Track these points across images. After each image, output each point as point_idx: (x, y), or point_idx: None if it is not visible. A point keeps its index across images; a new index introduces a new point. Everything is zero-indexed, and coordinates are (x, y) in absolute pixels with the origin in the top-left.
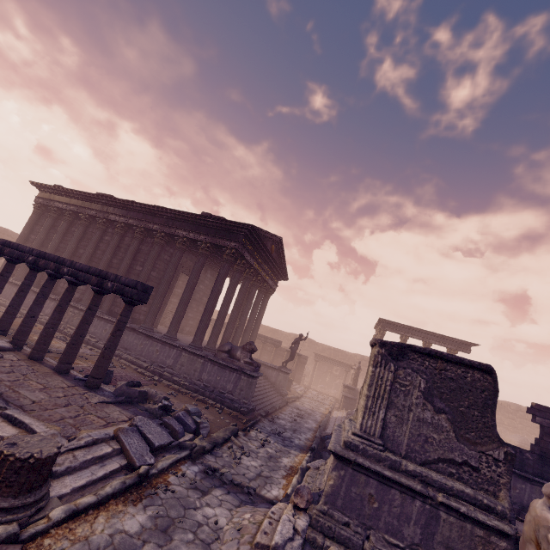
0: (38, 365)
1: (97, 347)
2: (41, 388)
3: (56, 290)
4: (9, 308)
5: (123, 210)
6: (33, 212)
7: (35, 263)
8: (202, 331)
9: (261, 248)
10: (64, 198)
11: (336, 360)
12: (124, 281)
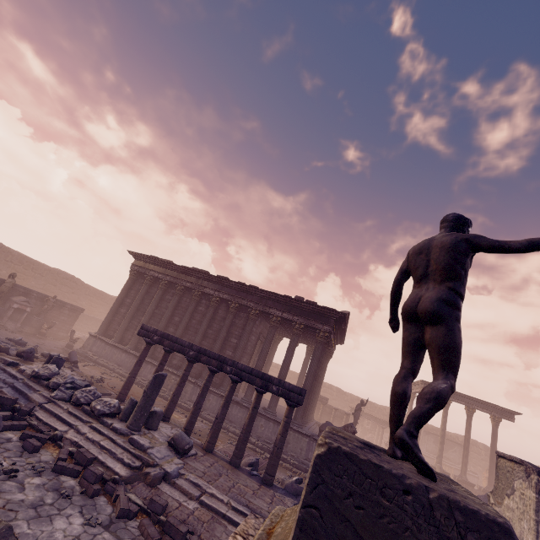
0: (218, 459)
1: (204, 418)
2: (253, 493)
3: (153, 354)
4: (174, 397)
5: (217, 285)
6: (129, 278)
7: (197, 358)
8: (302, 409)
9: (340, 326)
10: (160, 268)
11: (372, 416)
12: (288, 386)
